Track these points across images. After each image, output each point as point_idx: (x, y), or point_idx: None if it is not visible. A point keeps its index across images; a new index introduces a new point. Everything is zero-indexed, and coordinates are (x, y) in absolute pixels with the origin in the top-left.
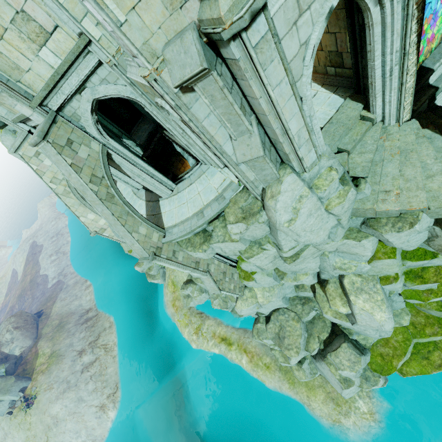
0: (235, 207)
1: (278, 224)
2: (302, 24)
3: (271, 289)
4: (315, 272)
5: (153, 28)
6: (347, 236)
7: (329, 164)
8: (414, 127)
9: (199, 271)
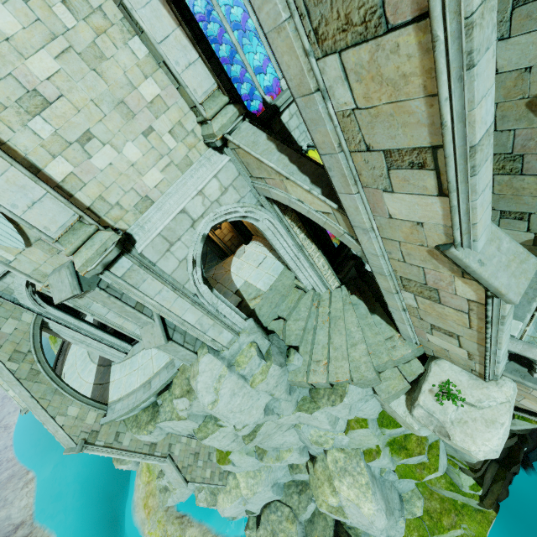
0: (183, 377)
1: (203, 406)
2: (177, 249)
3: (256, 474)
4: (301, 446)
5: (40, 262)
6: (300, 407)
7: (250, 339)
8: (343, 293)
9: (155, 456)
